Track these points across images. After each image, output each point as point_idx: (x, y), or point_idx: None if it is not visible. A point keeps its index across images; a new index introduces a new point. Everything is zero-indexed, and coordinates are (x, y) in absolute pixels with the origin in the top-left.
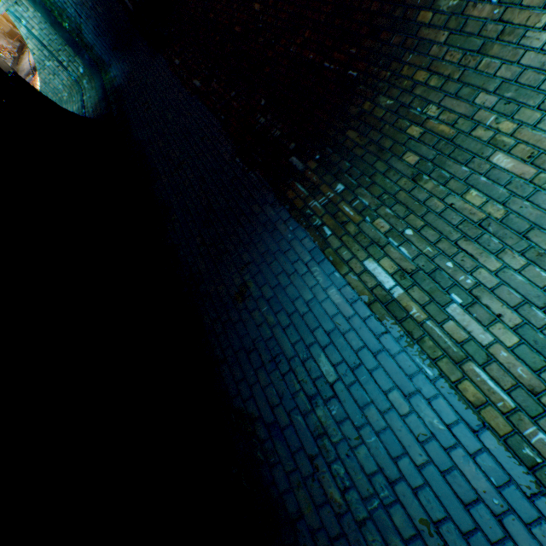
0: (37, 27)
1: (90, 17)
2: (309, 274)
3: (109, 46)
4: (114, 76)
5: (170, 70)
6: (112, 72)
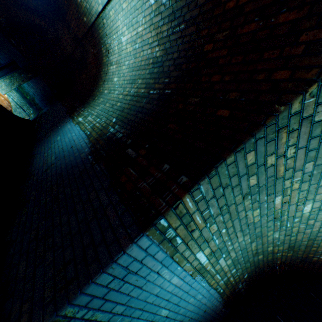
0: (17, 98)
1: (38, 95)
2: (66, 126)
3: (45, 104)
4: (43, 111)
5: (61, 104)
6: (43, 111)
